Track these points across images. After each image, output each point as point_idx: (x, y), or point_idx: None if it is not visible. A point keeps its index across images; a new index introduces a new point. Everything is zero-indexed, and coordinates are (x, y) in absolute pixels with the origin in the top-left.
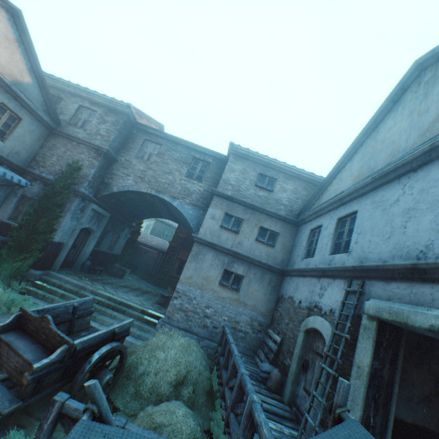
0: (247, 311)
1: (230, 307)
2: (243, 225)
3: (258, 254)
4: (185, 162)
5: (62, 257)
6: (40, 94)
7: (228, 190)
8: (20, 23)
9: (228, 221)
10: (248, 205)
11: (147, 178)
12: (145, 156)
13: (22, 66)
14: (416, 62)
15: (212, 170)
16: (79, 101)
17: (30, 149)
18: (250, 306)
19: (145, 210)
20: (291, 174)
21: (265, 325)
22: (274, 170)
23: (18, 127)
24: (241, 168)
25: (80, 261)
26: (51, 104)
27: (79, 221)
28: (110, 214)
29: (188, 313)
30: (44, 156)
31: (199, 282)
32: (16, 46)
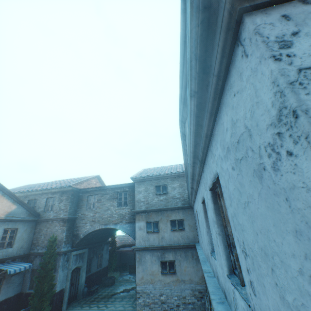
0: (187, 285)
1: (175, 288)
2: (160, 224)
3: (176, 239)
4: (114, 198)
5: (66, 298)
6: (23, 208)
7: (142, 206)
8: (1, 187)
9: (149, 226)
10: (157, 210)
11: (97, 219)
12: (91, 206)
13: (9, 203)
14: (179, 123)
15: (131, 194)
16: (46, 195)
17: (28, 239)
18: (187, 280)
19: (109, 231)
20: (173, 176)
21: (203, 290)
22: (163, 179)
23: (17, 234)
24: (144, 188)
25: (80, 291)
26: (31, 209)
27: (68, 268)
28: (87, 248)
29: (151, 305)
30: (37, 238)
31: (149, 278)
32: (3, 197)
